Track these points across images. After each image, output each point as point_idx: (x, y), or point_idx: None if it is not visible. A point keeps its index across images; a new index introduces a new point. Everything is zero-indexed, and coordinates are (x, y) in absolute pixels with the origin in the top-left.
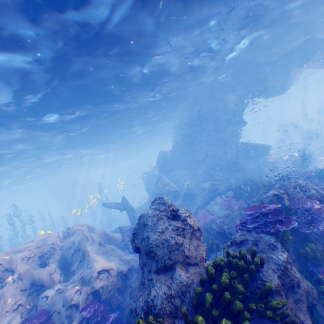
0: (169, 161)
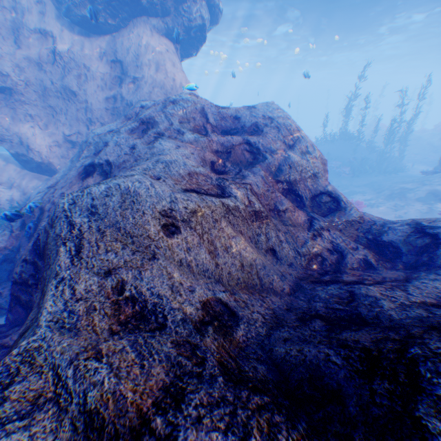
0: None
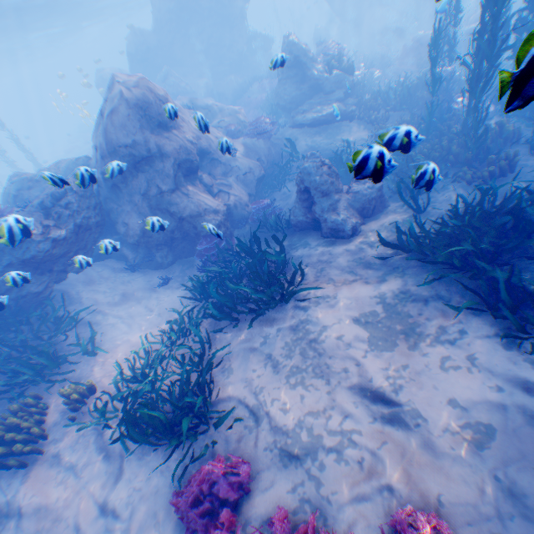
0: (157, 51)
